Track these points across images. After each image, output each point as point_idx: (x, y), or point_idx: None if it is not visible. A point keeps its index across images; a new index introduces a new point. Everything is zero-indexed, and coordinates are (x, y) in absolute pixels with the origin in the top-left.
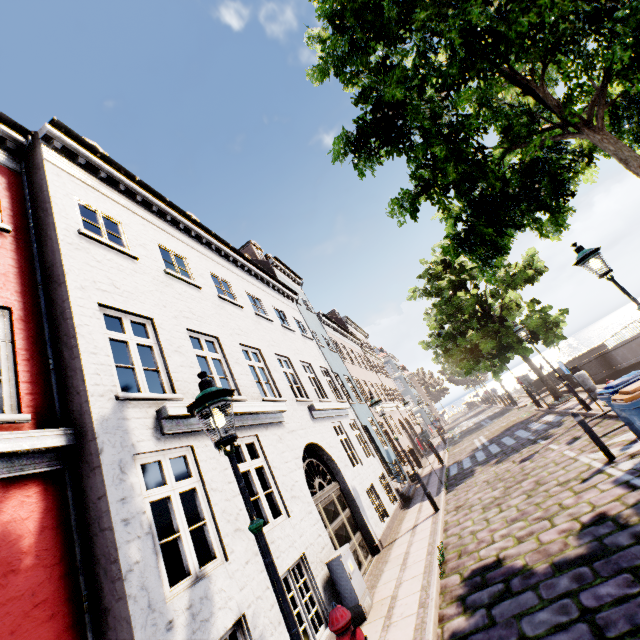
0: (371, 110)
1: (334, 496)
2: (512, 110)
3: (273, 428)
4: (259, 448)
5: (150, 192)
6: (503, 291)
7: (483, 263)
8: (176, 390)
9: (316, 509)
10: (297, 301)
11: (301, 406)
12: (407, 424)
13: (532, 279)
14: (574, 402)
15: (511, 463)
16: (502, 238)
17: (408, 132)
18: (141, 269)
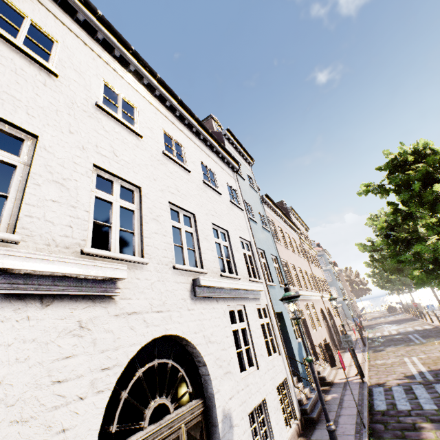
0: None
1: (183, 430)
2: None
3: (73, 304)
4: None
5: None
6: None
7: None
8: None
9: None
10: (237, 170)
11: (180, 276)
12: (328, 315)
13: None
14: None
15: None
16: None
17: None
18: None
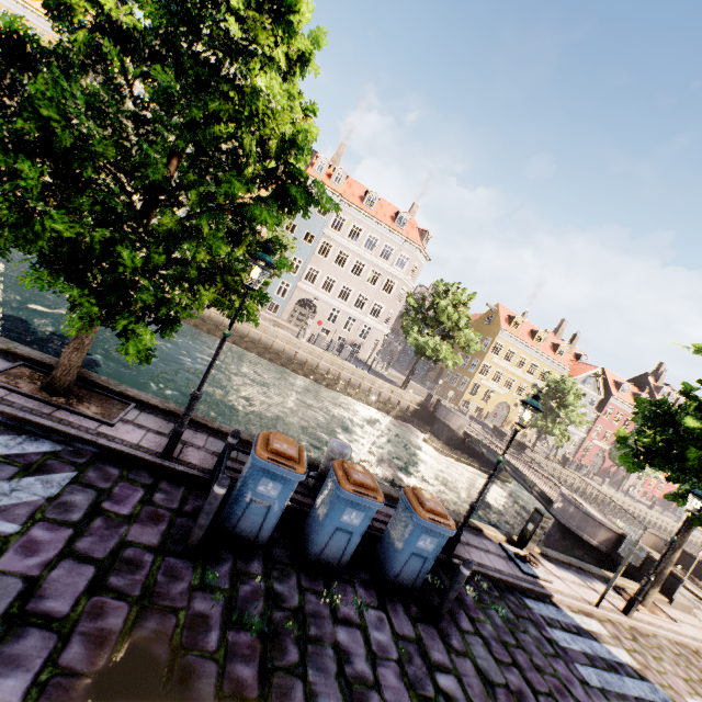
0: None
1: None
2: None
3: None
4: None
5: None
6: None
7: None
8: None
9: None
10: None
11: None
12: None
13: None
14: None
15: None
16: None
17: None
18: None
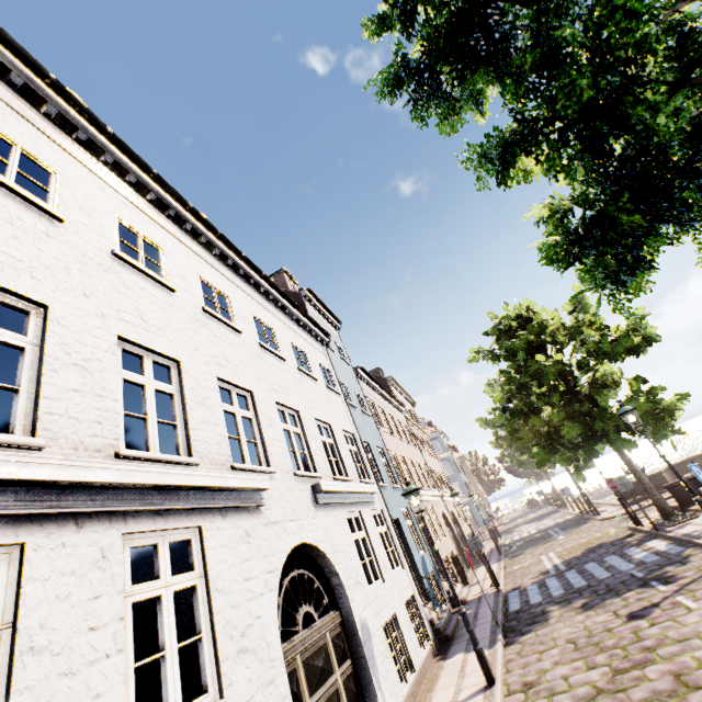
0: (447, 4)
1: (329, 637)
2: (689, 19)
3: (238, 516)
4: (198, 551)
5: (128, 154)
6: (596, 361)
7: (613, 280)
8: (37, 429)
9: (285, 673)
10: (328, 344)
11: (301, 483)
12: (453, 520)
13: (638, 349)
14: (698, 527)
15: (612, 616)
16: (647, 244)
17: (507, 37)
18: (63, 236)
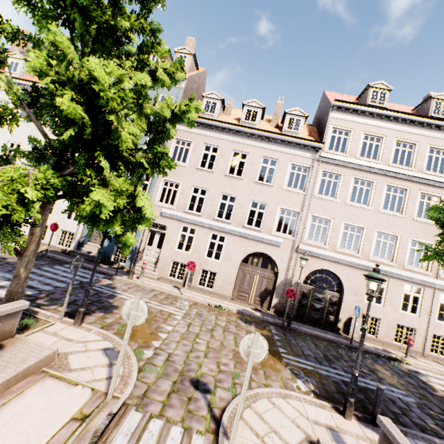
0: None
1: None
2: None
3: None
4: None
5: None
6: None
7: None
8: None
9: None
10: None
11: None
12: (288, 270)
13: None
14: None
15: None
16: None
17: None
18: None
